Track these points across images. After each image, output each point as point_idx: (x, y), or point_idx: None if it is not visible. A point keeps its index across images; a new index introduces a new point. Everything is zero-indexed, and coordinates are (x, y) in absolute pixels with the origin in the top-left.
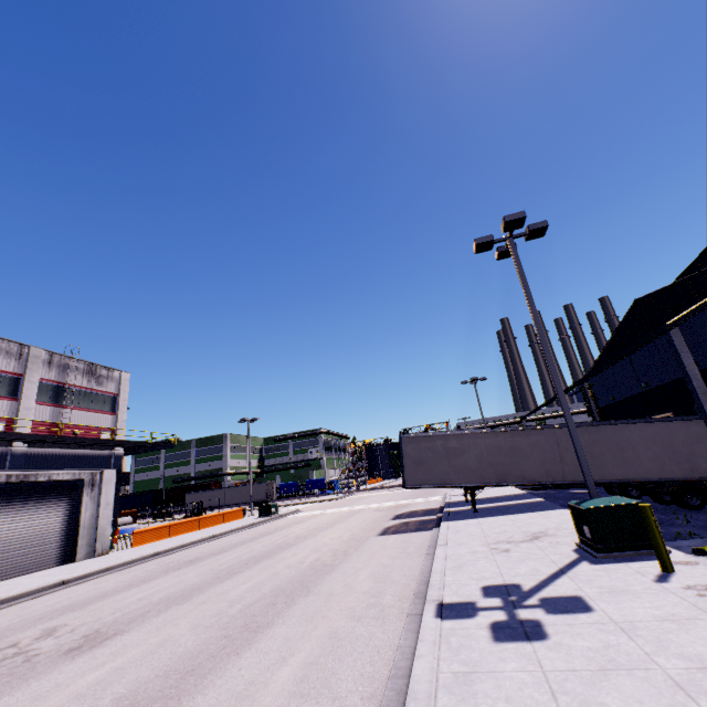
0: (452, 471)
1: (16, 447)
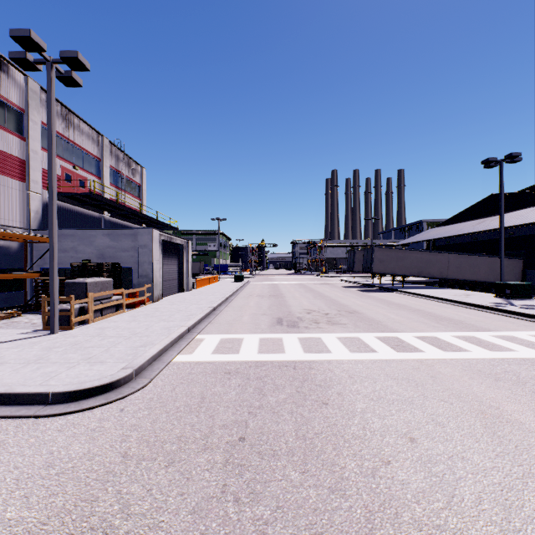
0: (397, 267)
1: (105, 215)
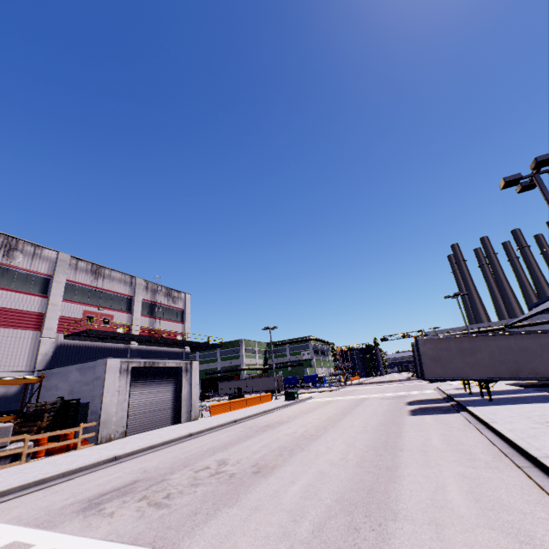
0: (466, 366)
1: (132, 345)
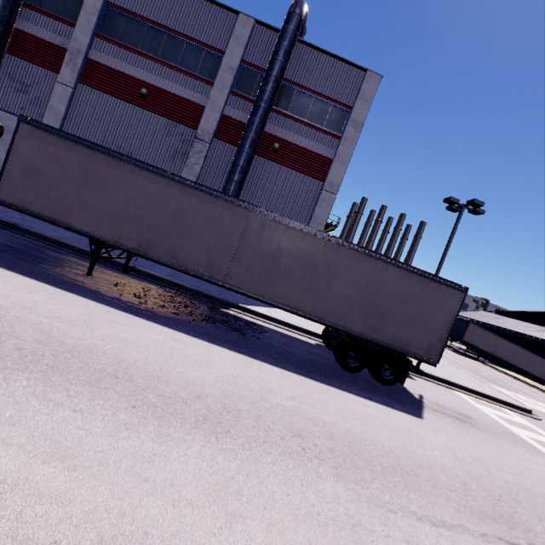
0: (480, 343)
1: None
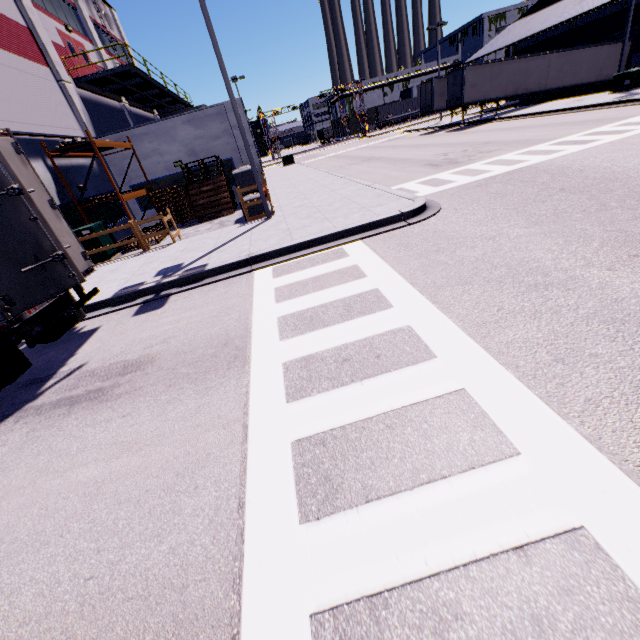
0: (491, 90)
1: (125, 104)
